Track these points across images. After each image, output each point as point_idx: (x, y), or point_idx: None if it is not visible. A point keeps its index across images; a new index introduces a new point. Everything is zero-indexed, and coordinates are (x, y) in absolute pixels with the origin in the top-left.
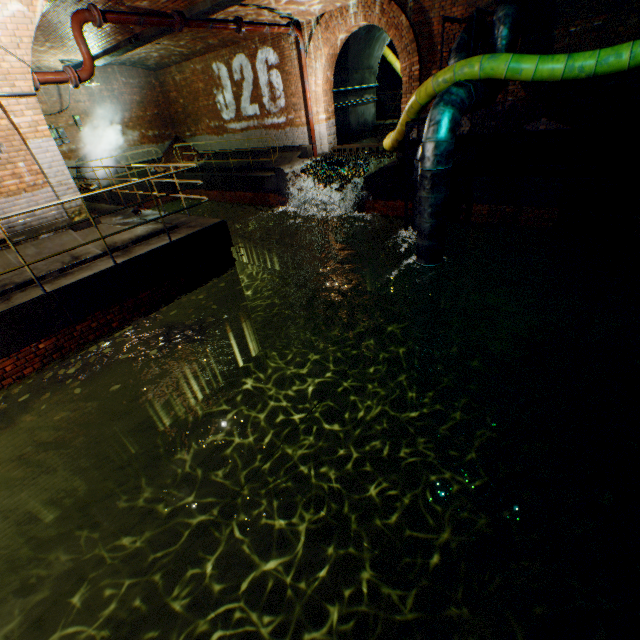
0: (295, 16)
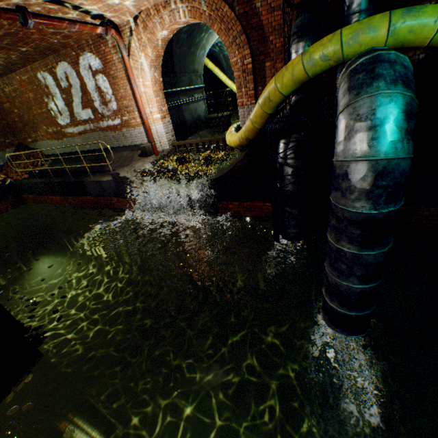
0: (108, 16)
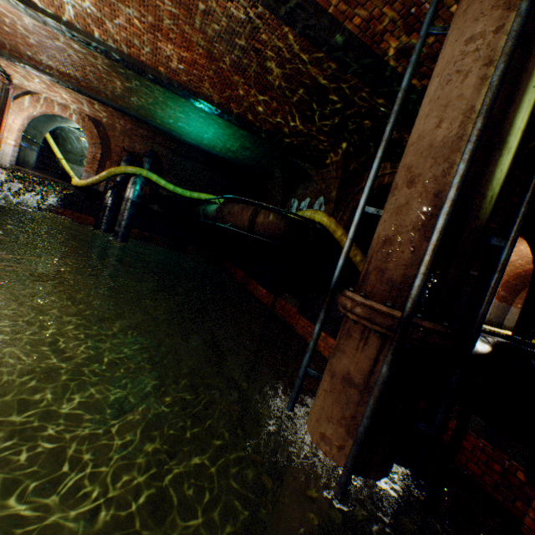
0: (14, 79)
